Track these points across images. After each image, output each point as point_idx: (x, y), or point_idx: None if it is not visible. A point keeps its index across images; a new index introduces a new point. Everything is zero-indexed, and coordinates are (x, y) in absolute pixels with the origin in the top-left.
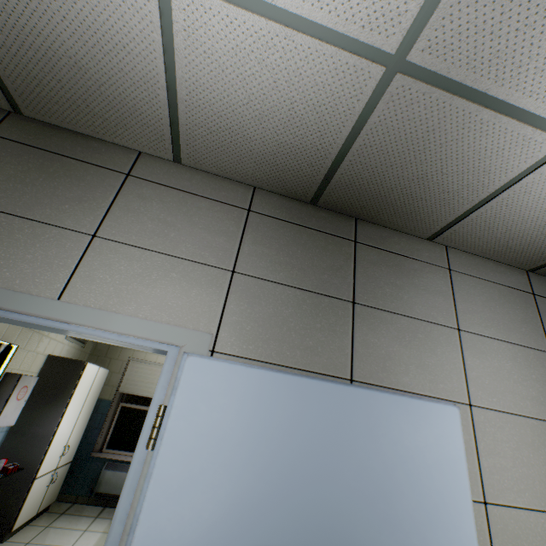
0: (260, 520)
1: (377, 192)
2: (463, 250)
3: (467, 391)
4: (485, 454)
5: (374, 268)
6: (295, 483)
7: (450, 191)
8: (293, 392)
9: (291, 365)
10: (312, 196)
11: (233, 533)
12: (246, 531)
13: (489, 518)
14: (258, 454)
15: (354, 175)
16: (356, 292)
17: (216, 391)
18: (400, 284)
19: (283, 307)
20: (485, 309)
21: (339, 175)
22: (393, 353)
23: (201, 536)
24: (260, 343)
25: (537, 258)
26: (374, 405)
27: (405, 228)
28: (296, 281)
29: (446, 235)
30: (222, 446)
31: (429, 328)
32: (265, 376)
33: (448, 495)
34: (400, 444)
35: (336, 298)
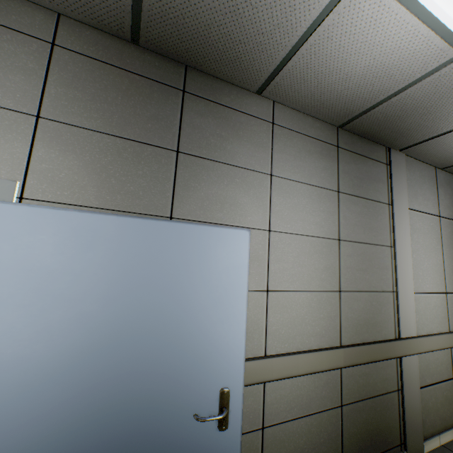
0: (73, 323)
1: (196, 30)
2: (288, 106)
3: (269, 221)
4: (274, 262)
5: (201, 119)
6: (105, 295)
7: (264, 32)
8: (102, 228)
9: (111, 208)
10: (130, 32)
11: (47, 334)
12: (60, 331)
13: (268, 299)
14: (69, 278)
15: (164, 2)
16: (181, 142)
17: (19, 232)
18: (225, 136)
19: (102, 155)
20: (297, 158)
21: (147, 0)
22: (212, 195)
23: (16, 340)
24: (77, 189)
25: (343, 115)
26: (179, 234)
27: (235, 79)
28: (116, 130)
29: (271, 89)
30: (30, 276)
31: (246, 174)
32: (73, 217)
33: (231, 288)
34: (198, 259)
35: (160, 147)
